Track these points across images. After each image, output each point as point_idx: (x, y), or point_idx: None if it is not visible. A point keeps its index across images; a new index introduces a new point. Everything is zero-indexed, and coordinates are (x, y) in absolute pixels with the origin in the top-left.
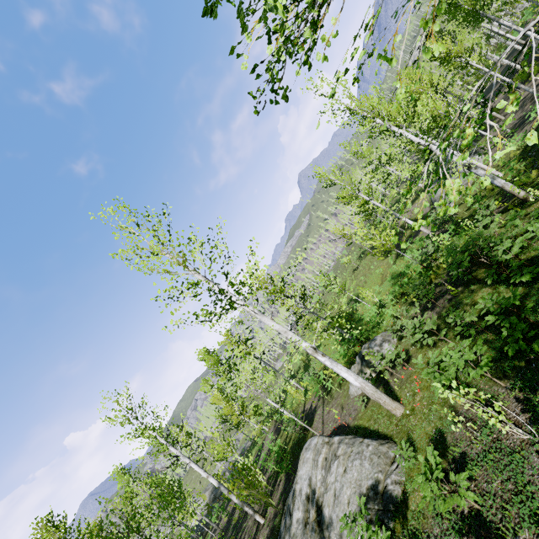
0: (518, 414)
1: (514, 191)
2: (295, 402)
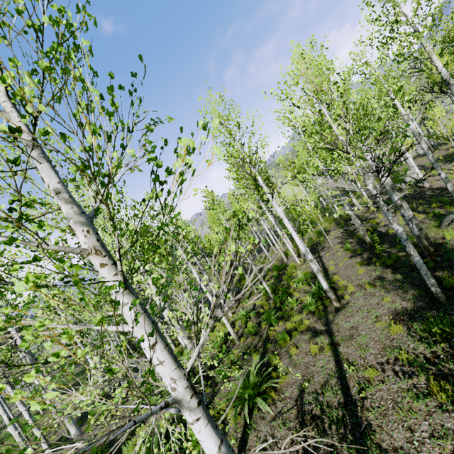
0: None
1: None
2: None
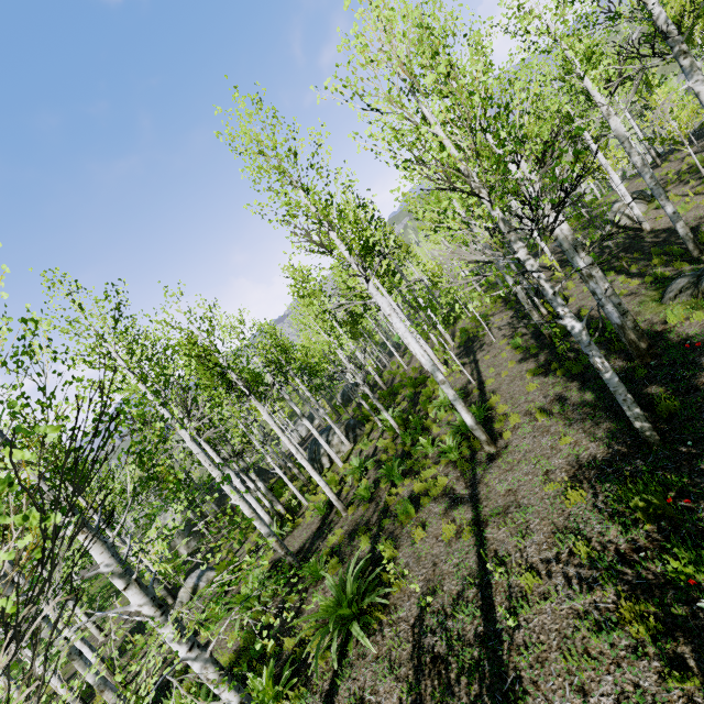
0: None
1: None
2: None
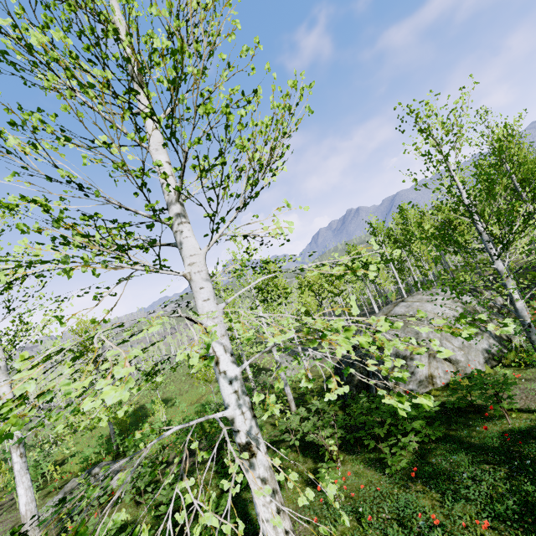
0: None
1: (291, 404)
2: None
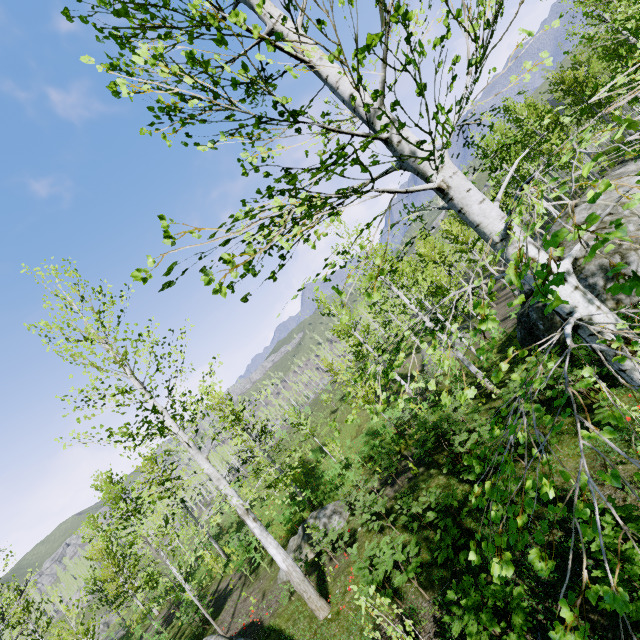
0: (431, 638)
1: (485, 382)
2: (209, 575)
